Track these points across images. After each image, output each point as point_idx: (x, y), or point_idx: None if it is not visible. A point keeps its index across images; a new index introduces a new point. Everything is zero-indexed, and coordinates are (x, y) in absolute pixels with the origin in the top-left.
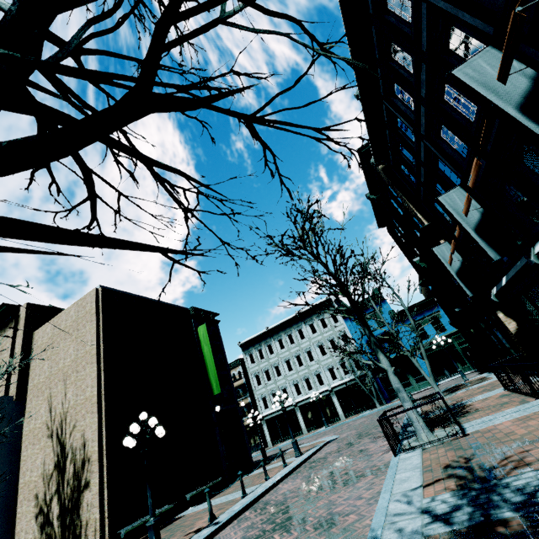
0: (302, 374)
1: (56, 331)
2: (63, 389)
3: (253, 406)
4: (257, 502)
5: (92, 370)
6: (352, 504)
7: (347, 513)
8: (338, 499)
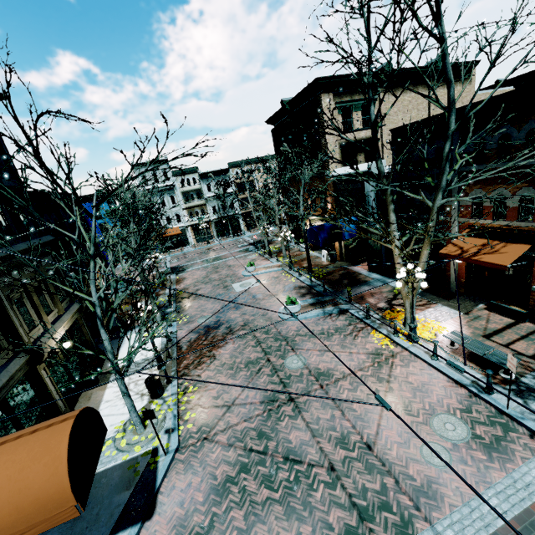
0: None
1: None
2: None
3: None
4: None
5: None
6: None
7: None
8: None
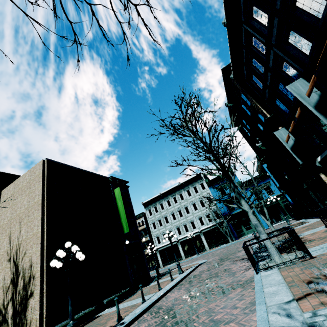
0: (182, 222)
1: (16, 189)
2: (19, 228)
3: (150, 242)
4: (152, 306)
5: (38, 214)
6: (229, 313)
7: (227, 321)
8: (216, 308)
